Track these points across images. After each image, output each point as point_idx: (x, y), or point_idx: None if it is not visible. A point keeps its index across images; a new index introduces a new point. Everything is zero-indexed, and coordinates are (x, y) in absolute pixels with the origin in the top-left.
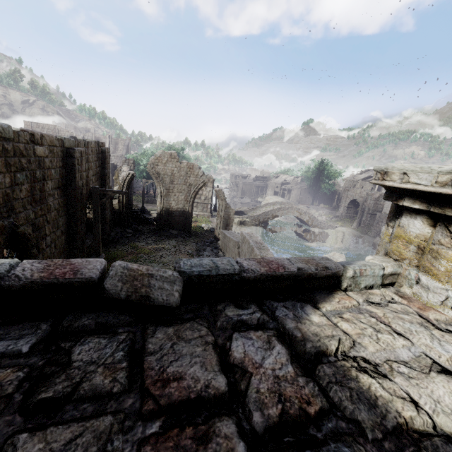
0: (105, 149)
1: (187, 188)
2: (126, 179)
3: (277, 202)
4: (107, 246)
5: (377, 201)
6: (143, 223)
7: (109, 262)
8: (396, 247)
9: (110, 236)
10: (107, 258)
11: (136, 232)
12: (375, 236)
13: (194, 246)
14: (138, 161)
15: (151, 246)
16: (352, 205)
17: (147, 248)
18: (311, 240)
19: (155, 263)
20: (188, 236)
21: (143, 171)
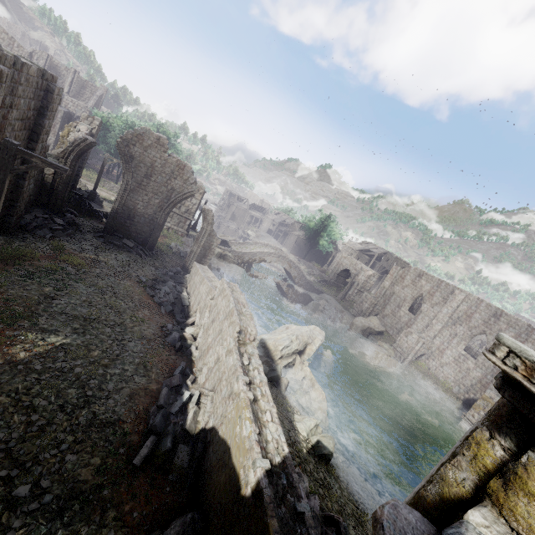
0: (55, 87)
1: (167, 191)
2: (79, 145)
3: (270, 245)
4: (11, 234)
5: (368, 279)
6: (87, 214)
7: (4, 262)
8: (525, 512)
9: (22, 219)
10: (2, 256)
11: (70, 226)
12: (355, 315)
13: (152, 271)
14: (109, 125)
15: (86, 255)
16: (344, 274)
17: (80, 256)
18: (293, 300)
19: (83, 283)
20: (147, 254)
21: (110, 141)
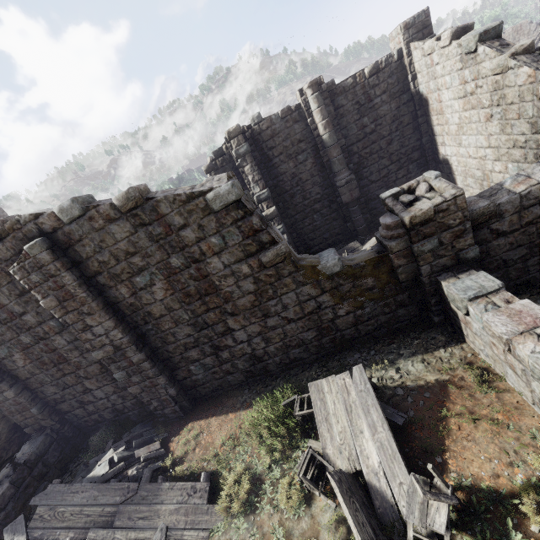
0: None
1: None
2: None
3: None
4: None
5: None
6: None
7: None
8: None
9: None
10: None
11: None
12: None
13: None
14: None
15: None
16: None
17: None
18: None
19: None
20: None
21: None
